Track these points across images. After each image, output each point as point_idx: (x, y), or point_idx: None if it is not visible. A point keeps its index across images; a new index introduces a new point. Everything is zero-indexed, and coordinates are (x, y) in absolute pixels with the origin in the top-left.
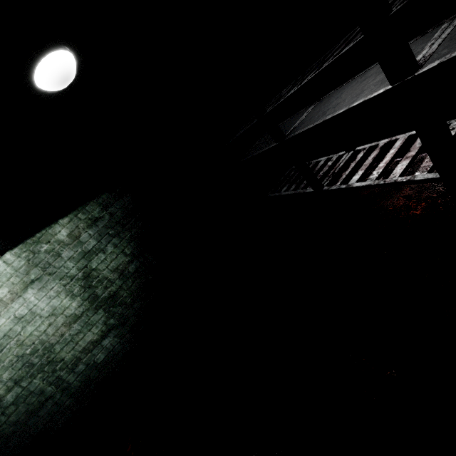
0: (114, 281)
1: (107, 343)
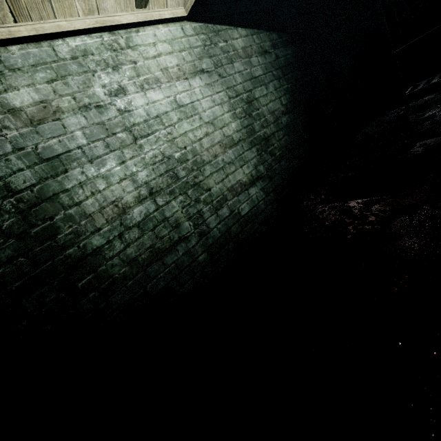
0: (269, 124)
1: (253, 194)
